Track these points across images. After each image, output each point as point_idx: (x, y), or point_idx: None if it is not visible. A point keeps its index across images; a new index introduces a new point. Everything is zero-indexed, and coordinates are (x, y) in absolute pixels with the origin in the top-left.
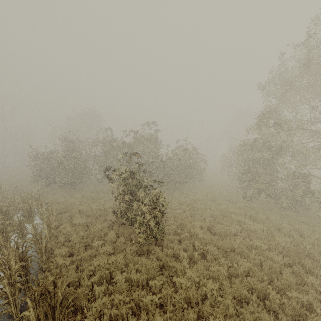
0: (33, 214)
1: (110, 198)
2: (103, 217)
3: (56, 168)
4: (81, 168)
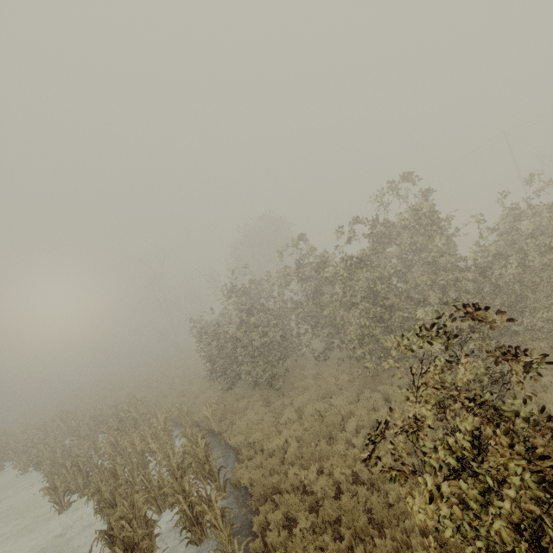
0: (201, 517)
1: (367, 419)
2: (388, 546)
3: (233, 354)
4: (276, 342)
